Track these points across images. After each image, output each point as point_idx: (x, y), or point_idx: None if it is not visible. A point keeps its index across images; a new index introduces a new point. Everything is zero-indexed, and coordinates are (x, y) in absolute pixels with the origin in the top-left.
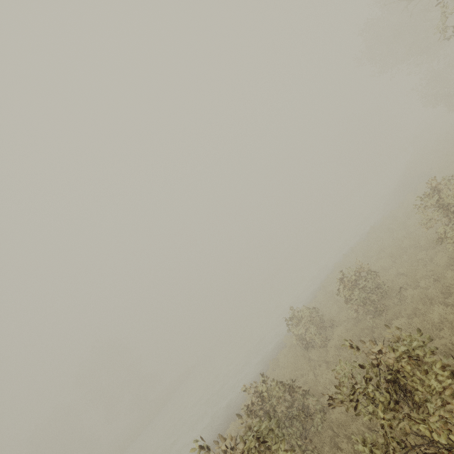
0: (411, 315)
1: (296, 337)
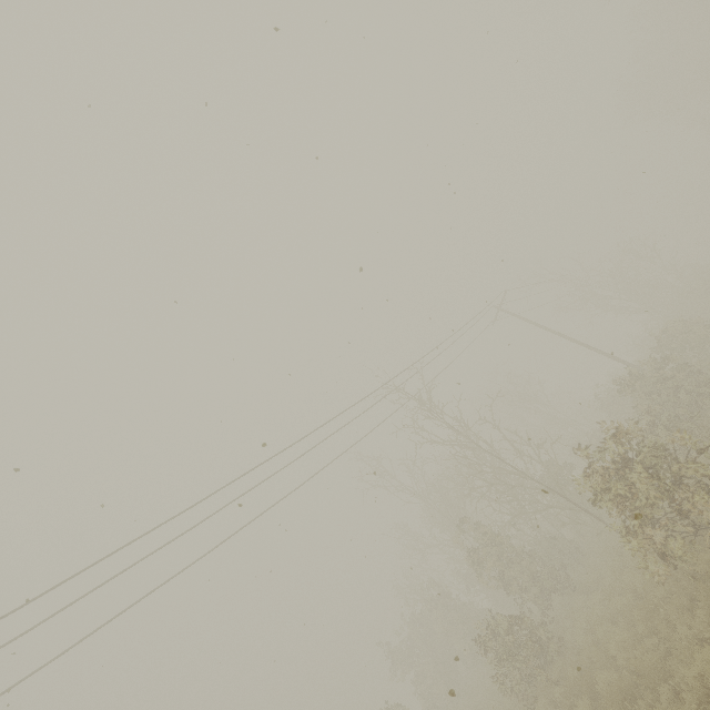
0: None
1: None
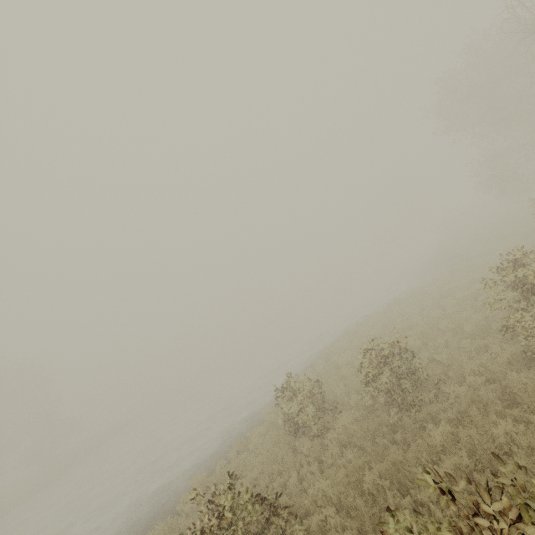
0: (452, 420)
1: (284, 416)
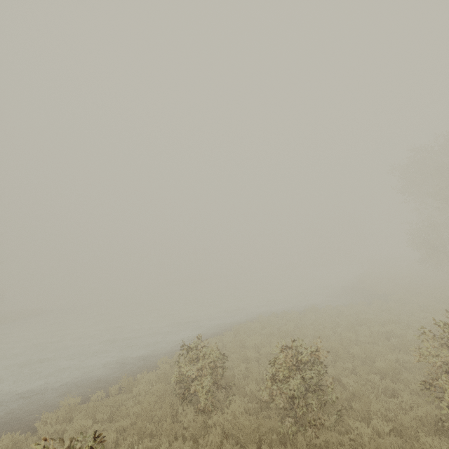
0: None
1: (180, 377)
